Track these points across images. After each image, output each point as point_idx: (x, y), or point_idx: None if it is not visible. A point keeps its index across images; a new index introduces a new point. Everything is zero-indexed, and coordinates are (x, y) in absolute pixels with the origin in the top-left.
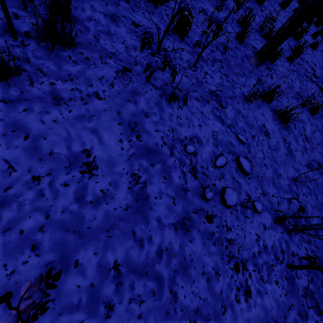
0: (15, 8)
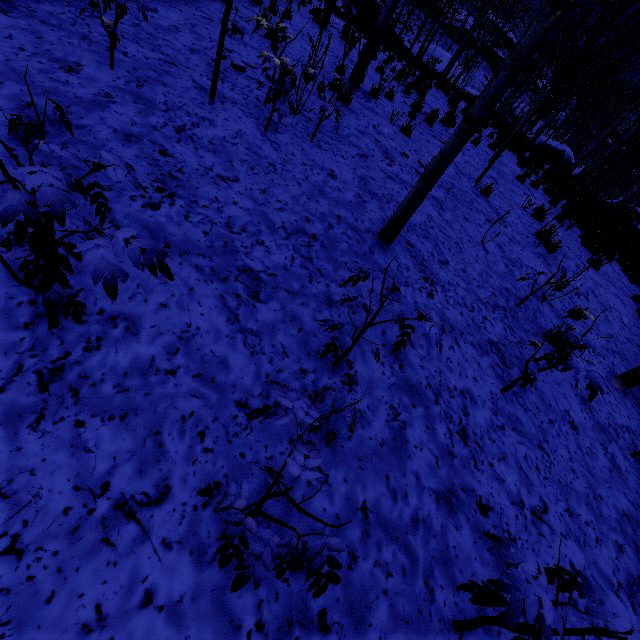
0: None
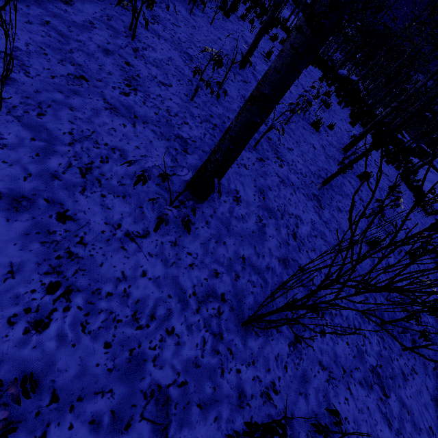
0: None
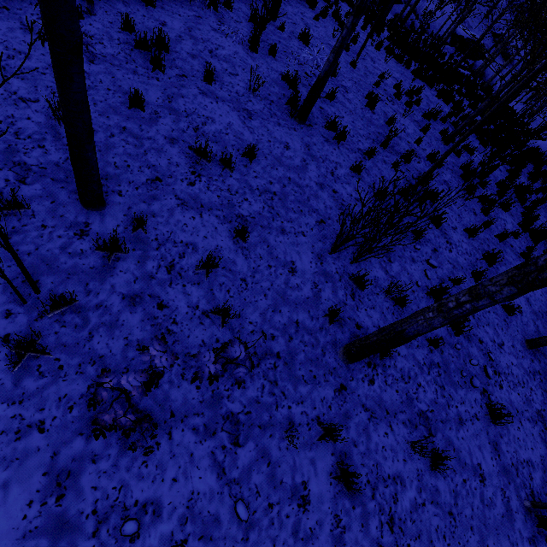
0: (14, 303)
